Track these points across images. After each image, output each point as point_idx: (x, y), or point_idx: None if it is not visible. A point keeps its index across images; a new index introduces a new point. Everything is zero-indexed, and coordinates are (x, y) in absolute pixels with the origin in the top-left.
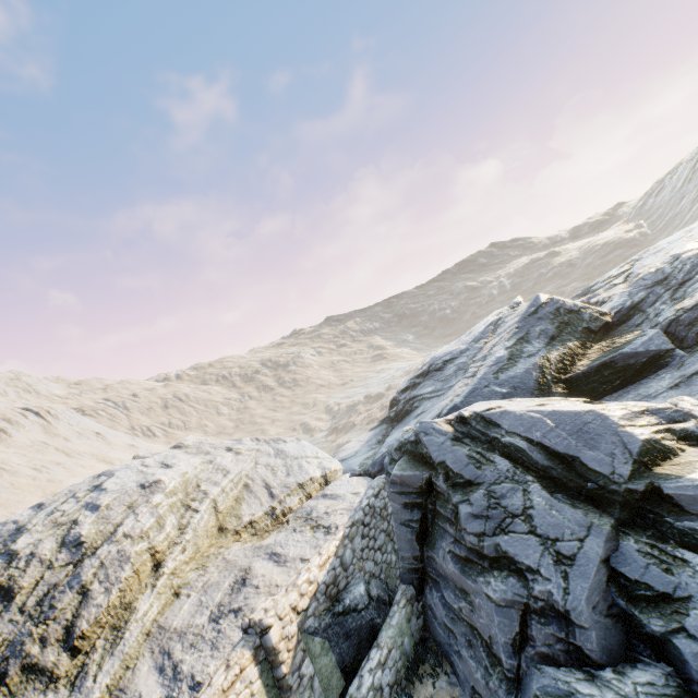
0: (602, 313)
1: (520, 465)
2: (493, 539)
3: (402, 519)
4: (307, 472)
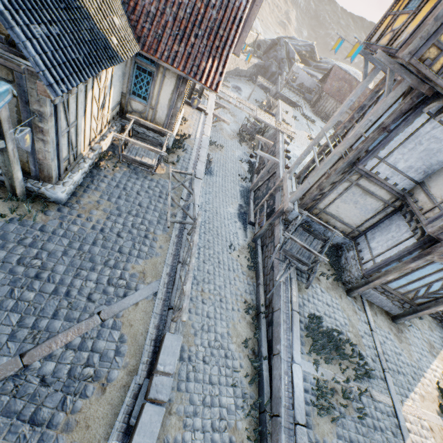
0: (317, 58)
1: (285, 50)
2: (278, 51)
3: (270, 45)
4: (258, 30)
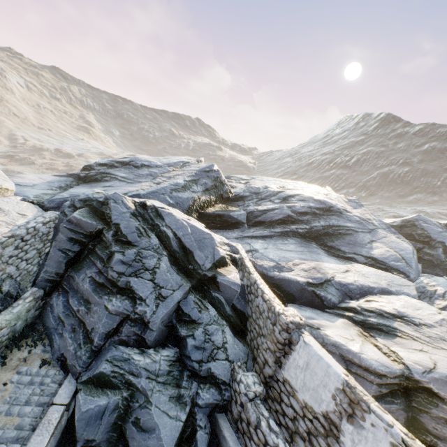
0: (231, 192)
1: (163, 245)
2: (128, 278)
3: (63, 247)
4: None
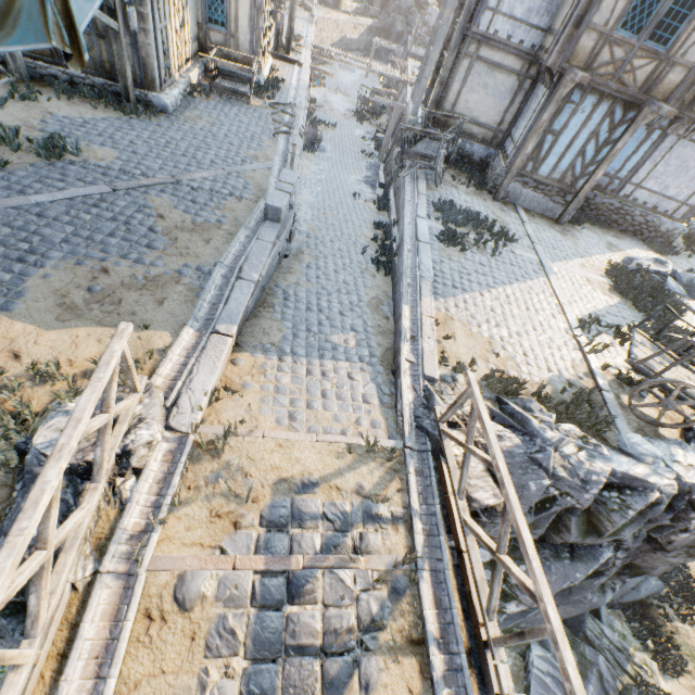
0: None
1: None
2: None
3: None
4: None
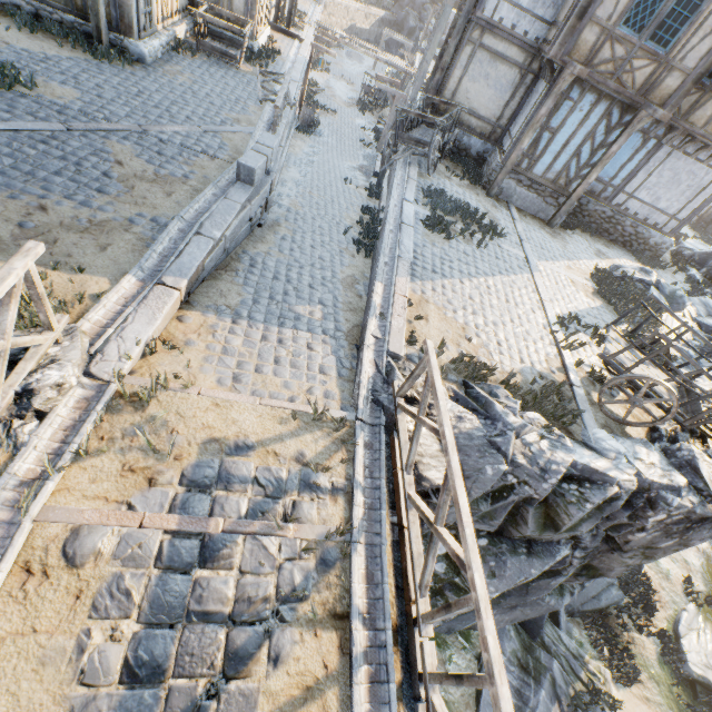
0: None
1: None
2: None
3: None
4: None
